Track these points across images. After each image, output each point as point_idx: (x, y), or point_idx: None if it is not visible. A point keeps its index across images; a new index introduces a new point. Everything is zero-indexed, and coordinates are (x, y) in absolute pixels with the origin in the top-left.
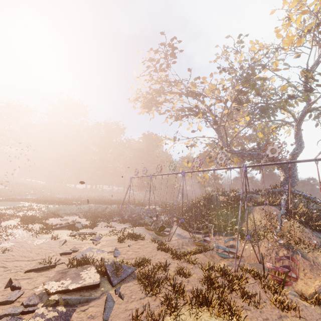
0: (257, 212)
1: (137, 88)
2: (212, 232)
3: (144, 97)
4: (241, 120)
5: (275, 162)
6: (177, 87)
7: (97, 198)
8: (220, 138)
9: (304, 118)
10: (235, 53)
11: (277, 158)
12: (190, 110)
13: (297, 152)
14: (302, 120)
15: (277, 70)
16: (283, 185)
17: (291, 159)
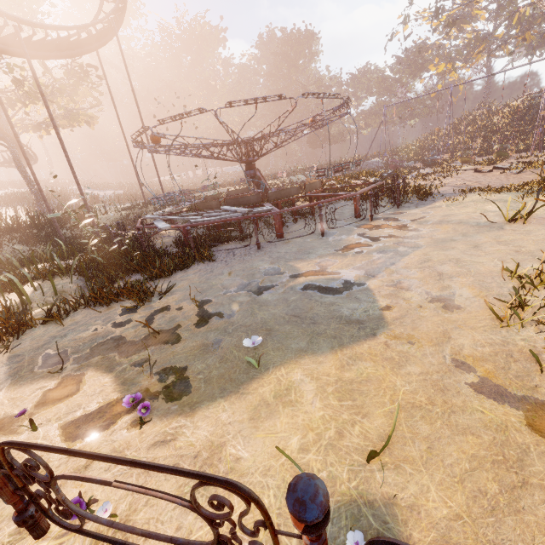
0: None
1: None
2: None
3: None
4: None
5: None
6: None
7: None
8: None
9: None
10: None
11: None
12: None
13: None
14: None
15: None
16: None
17: None
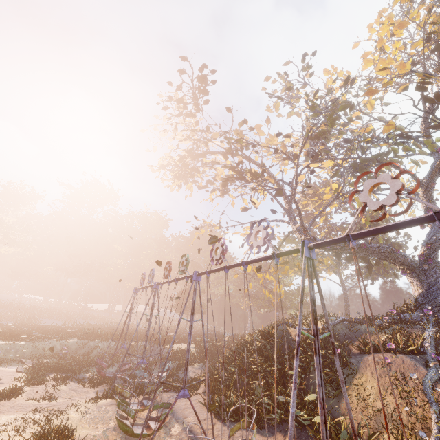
0: (372, 372)
1: (165, 152)
2: (253, 437)
3: (174, 162)
4: (327, 192)
5: (396, 259)
6: (220, 144)
7: (107, 326)
8: (292, 221)
9: (436, 179)
10: (302, 87)
11: (398, 252)
12: (233, 170)
13: (435, 239)
14: (432, 183)
15: (371, 93)
16: (420, 306)
17: (426, 253)
